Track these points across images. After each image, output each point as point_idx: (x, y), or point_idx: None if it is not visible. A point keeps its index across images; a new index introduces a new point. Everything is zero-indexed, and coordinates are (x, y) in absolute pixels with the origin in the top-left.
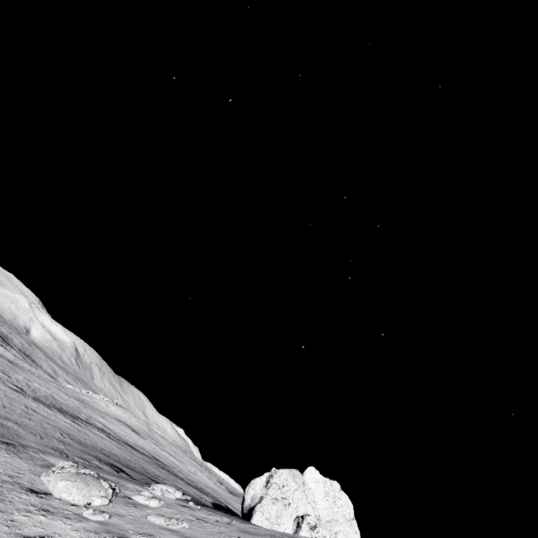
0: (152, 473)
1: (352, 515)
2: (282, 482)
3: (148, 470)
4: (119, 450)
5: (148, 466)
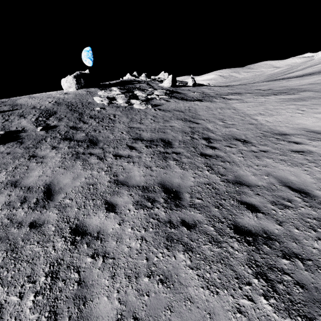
0: None
1: None
2: (317, 54)
3: None
4: None
5: None
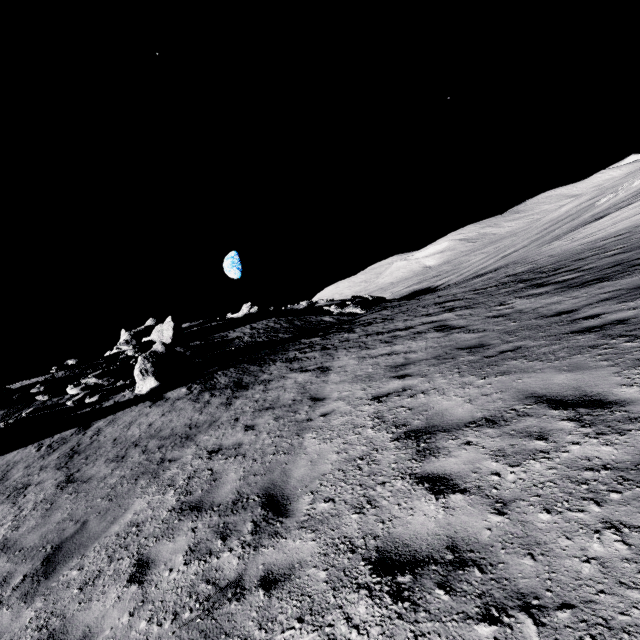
0: None
1: None
2: None
3: None
4: None
5: None
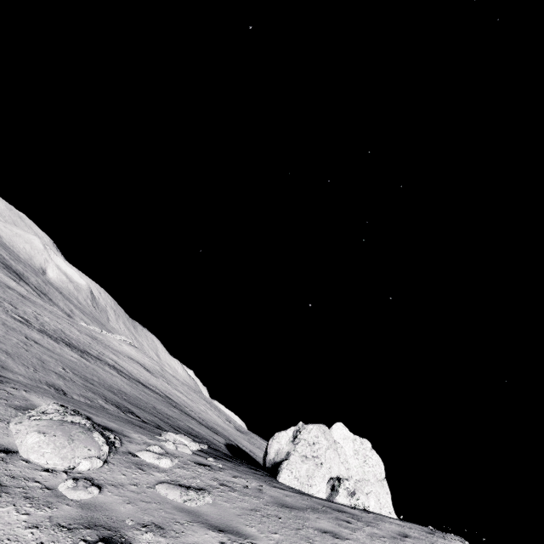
0: (164, 413)
1: (383, 476)
2: (312, 439)
3: (160, 410)
4: (130, 388)
5: (160, 405)
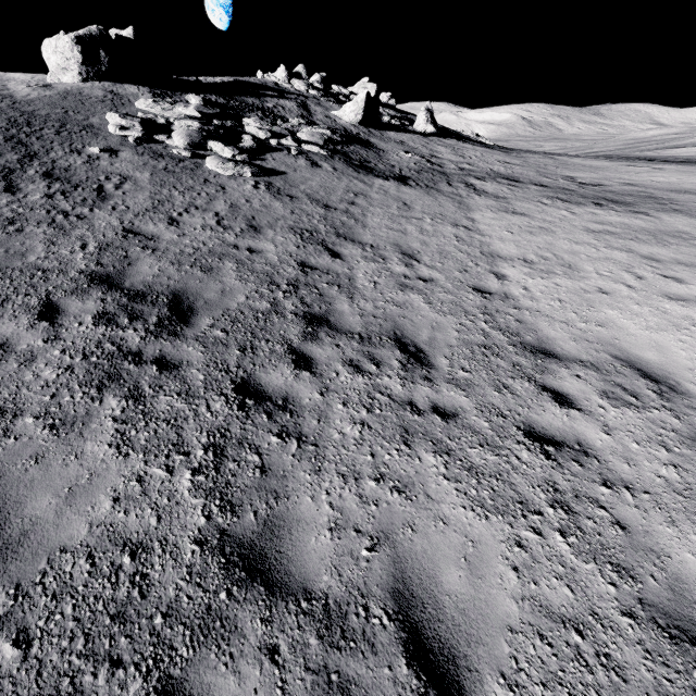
0: None
1: None
2: None
3: None
4: None
5: None
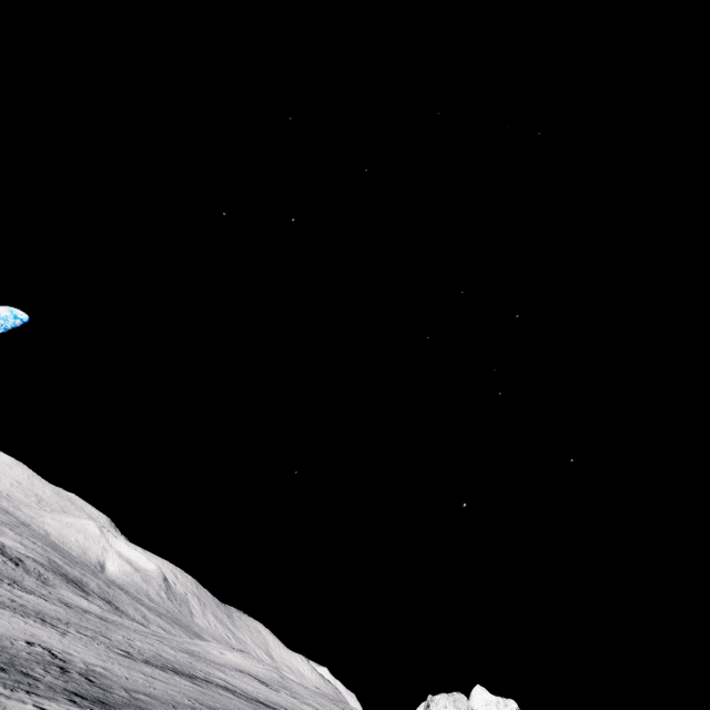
0: None
1: None
2: None
3: None
4: (252, 709)
5: None
